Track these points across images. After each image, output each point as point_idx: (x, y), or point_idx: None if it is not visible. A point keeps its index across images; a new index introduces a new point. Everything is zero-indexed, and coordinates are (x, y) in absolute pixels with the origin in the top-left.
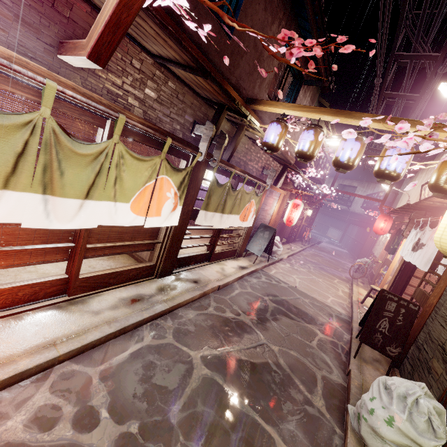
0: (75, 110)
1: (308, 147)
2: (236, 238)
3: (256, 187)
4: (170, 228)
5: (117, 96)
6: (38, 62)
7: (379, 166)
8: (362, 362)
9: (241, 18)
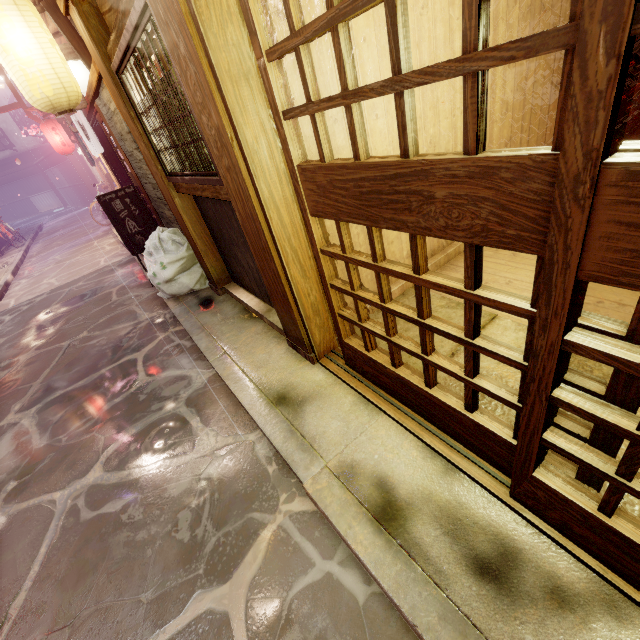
0: None
1: None
2: None
3: None
4: None
5: None
6: None
7: None
8: None
9: None
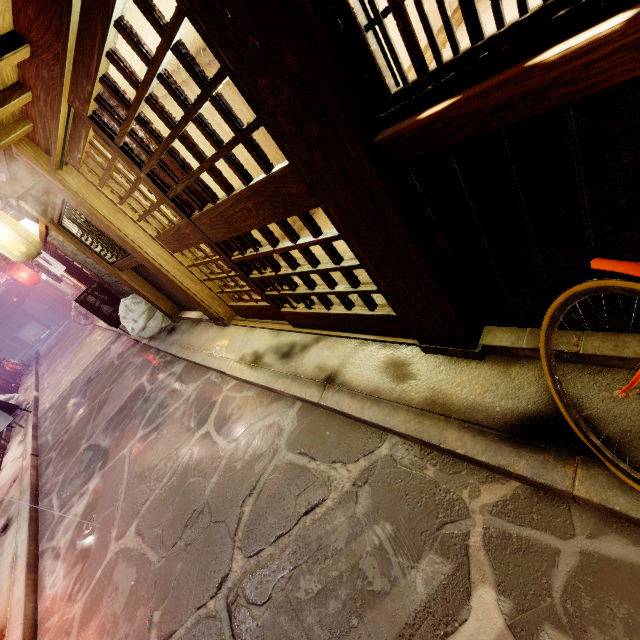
0: None
1: None
2: None
3: None
4: None
5: None
6: None
7: None
8: None
9: None
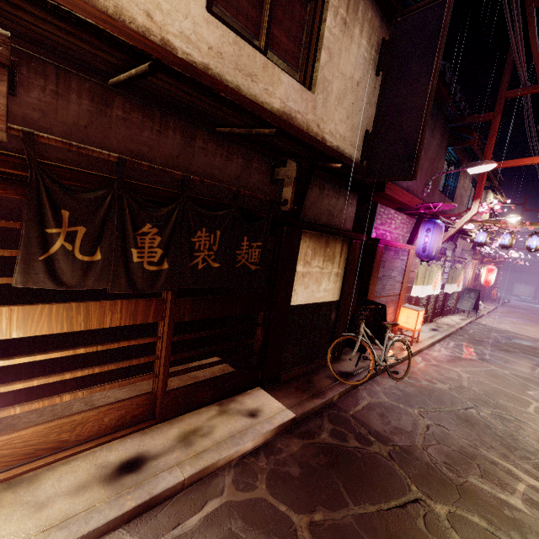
0: None
1: (508, 243)
2: (449, 300)
3: (461, 263)
4: (434, 295)
5: None
6: None
7: None
8: None
9: (456, 191)
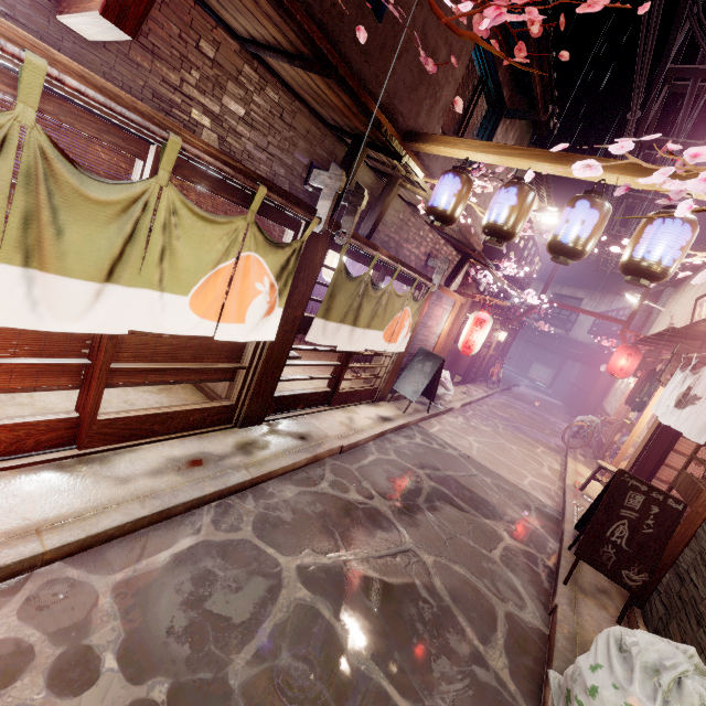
0: (89, 122)
1: (505, 217)
2: (377, 370)
3: (415, 287)
4: (263, 345)
5: (171, 104)
6: (20, 25)
7: (631, 254)
8: (577, 592)
9: None
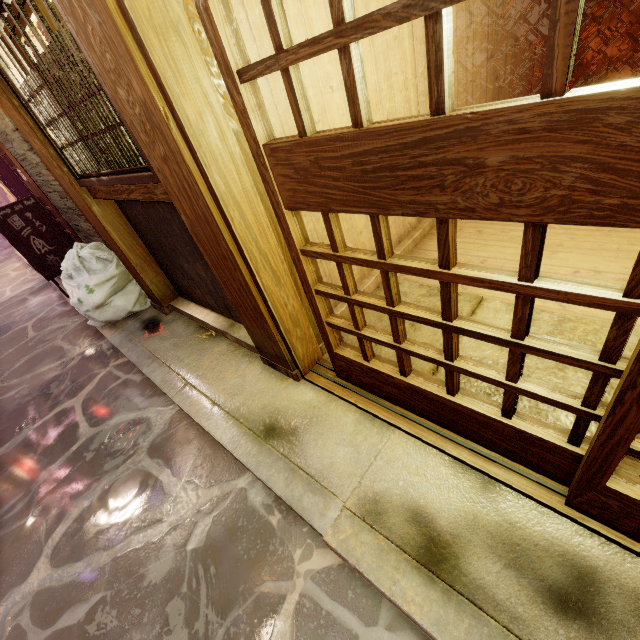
0: None
1: None
2: None
3: None
4: None
5: None
6: None
7: None
8: None
9: None
